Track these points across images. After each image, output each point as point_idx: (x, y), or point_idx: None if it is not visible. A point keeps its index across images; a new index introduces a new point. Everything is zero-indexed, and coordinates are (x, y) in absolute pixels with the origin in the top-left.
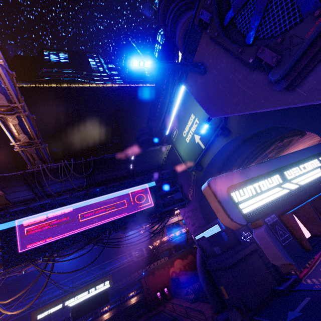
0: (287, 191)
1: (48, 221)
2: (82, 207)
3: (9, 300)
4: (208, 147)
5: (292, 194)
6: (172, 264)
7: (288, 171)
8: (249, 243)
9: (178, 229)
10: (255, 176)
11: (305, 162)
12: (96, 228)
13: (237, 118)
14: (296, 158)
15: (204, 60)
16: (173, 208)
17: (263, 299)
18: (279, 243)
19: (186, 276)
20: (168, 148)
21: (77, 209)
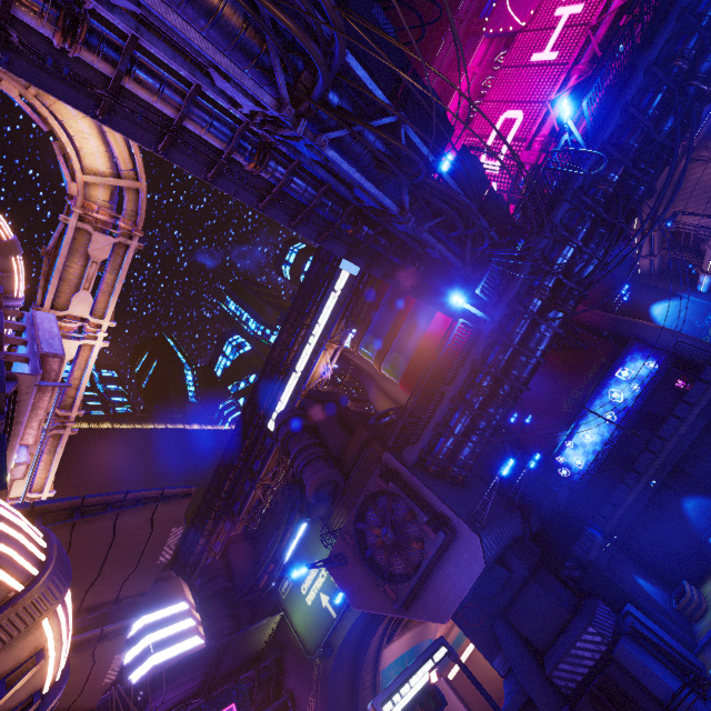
0: (410, 698)
1: None
2: None
3: None
4: (342, 615)
5: (412, 700)
6: None
7: (410, 680)
8: None
9: None
10: (393, 691)
11: (420, 669)
12: None
13: None
14: (414, 667)
15: (345, 552)
16: None
17: None
18: None
19: None
20: (278, 617)
21: None
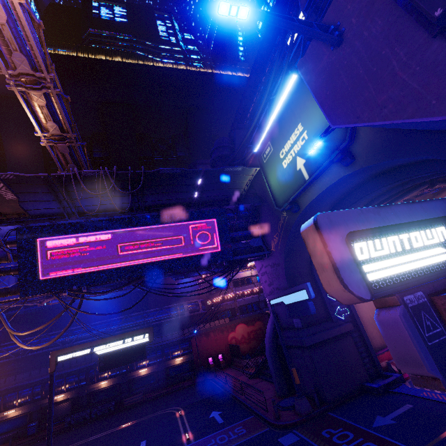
0: None
1: (78, 247)
2: (123, 236)
3: (26, 332)
4: (315, 179)
5: None
6: (233, 328)
7: None
8: (343, 321)
9: (249, 287)
10: (399, 222)
11: None
12: (139, 266)
13: (372, 137)
14: None
15: (343, 19)
16: (246, 259)
17: (346, 394)
18: (423, 340)
19: (249, 345)
20: (254, 172)
21: (117, 238)
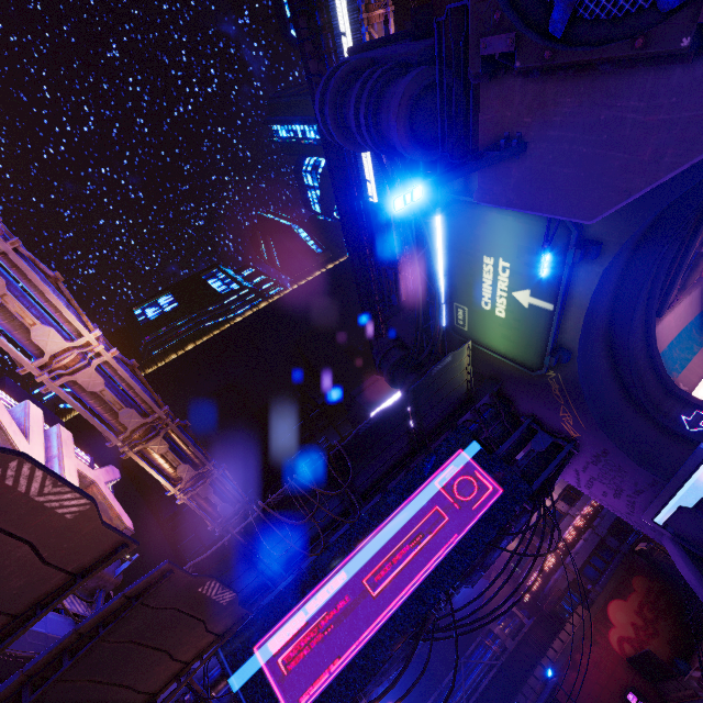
0: None
1: (311, 626)
2: (360, 562)
3: None
4: (563, 301)
5: None
6: (604, 621)
7: None
8: None
9: (565, 524)
10: None
11: None
12: (413, 598)
13: None
14: None
15: (510, 127)
16: (547, 477)
17: None
18: None
19: (660, 638)
20: (467, 350)
21: (354, 572)
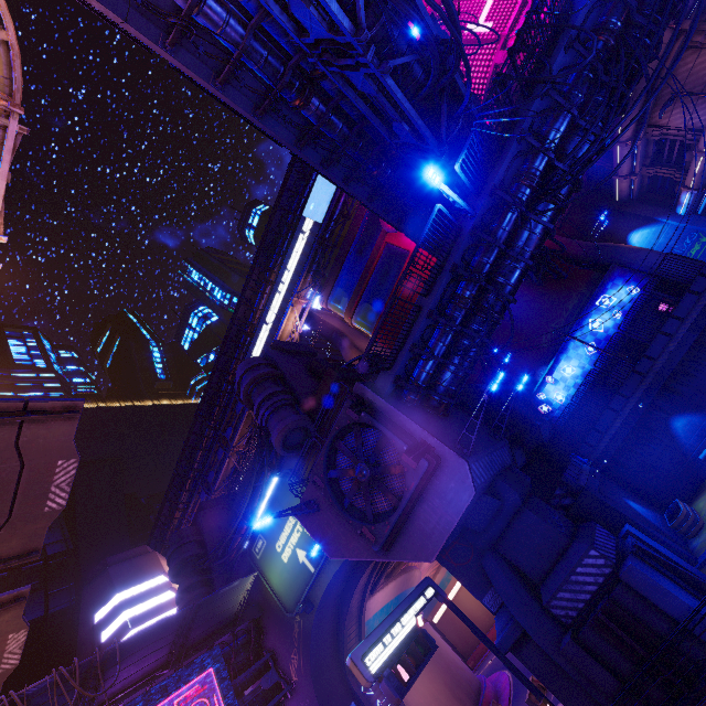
0: (395, 646)
1: None
2: None
3: None
4: (321, 569)
5: (398, 648)
6: None
7: (395, 627)
8: None
9: None
10: (376, 640)
11: (406, 613)
12: None
13: None
14: (399, 612)
15: (317, 498)
16: None
17: None
18: (392, 687)
19: None
20: (252, 578)
21: None
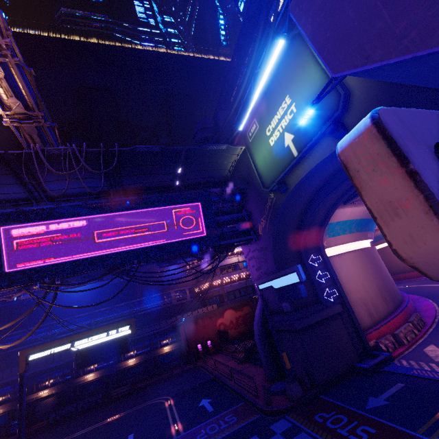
0: None
1: (49, 235)
2: (100, 222)
3: None
4: (304, 155)
5: None
6: (221, 314)
7: None
8: (332, 303)
9: (236, 273)
10: None
11: None
12: (119, 254)
13: (367, 105)
14: None
15: None
16: (233, 243)
17: (336, 375)
18: None
19: (237, 330)
20: (239, 151)
21: (93, 225)
